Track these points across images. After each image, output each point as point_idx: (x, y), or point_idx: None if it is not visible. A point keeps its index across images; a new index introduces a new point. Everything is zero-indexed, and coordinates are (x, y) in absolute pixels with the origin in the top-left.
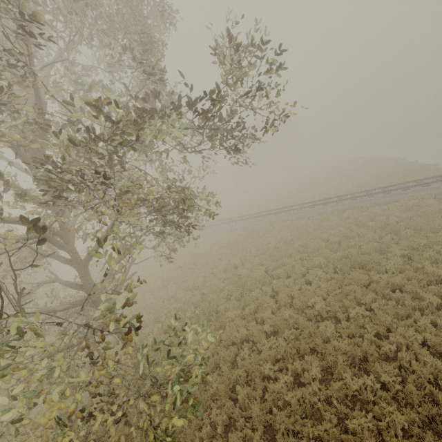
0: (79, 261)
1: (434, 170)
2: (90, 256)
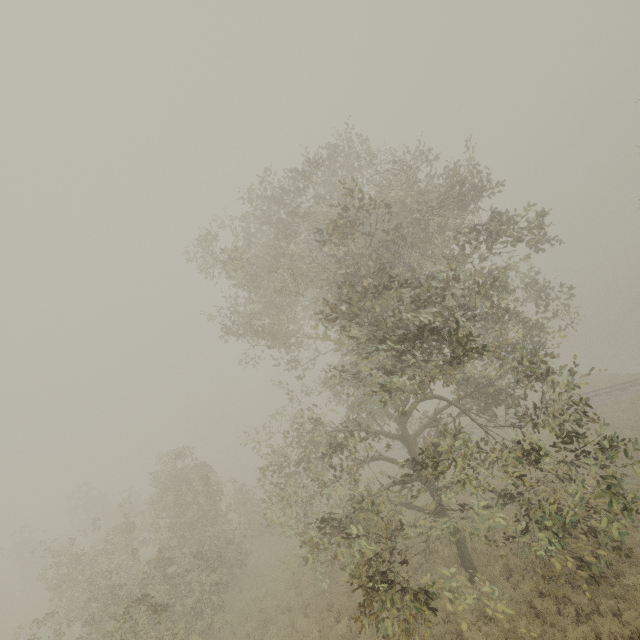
0: (410, 435)
1: (619, 378)
2: (424, 428)
